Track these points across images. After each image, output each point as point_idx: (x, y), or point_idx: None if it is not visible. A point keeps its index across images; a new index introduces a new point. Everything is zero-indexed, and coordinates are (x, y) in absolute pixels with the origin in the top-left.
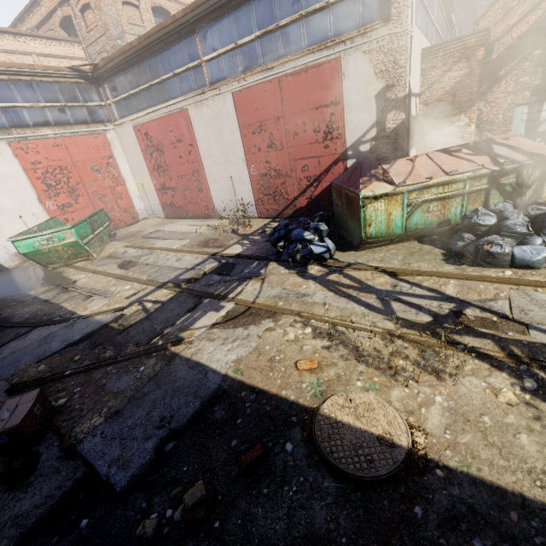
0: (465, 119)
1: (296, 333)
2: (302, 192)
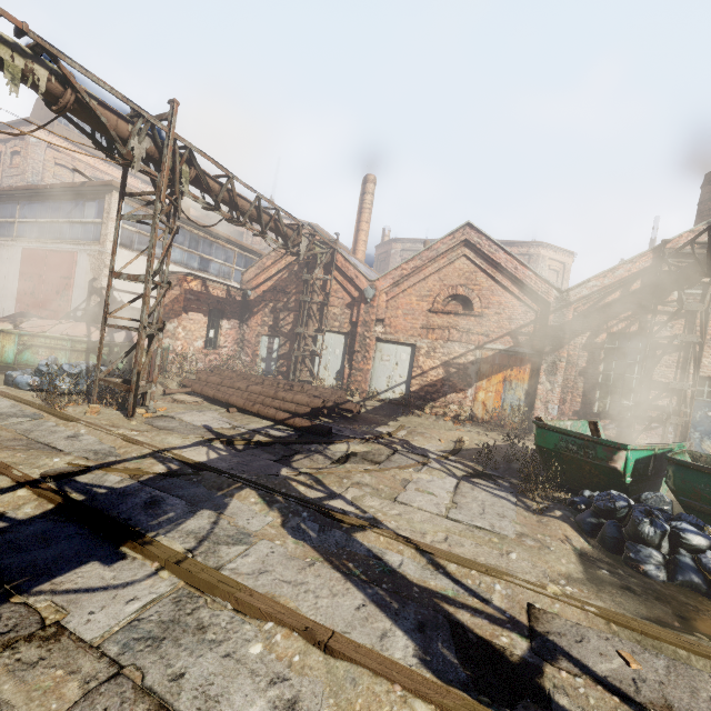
0: (177, 322)
1: None
2: None
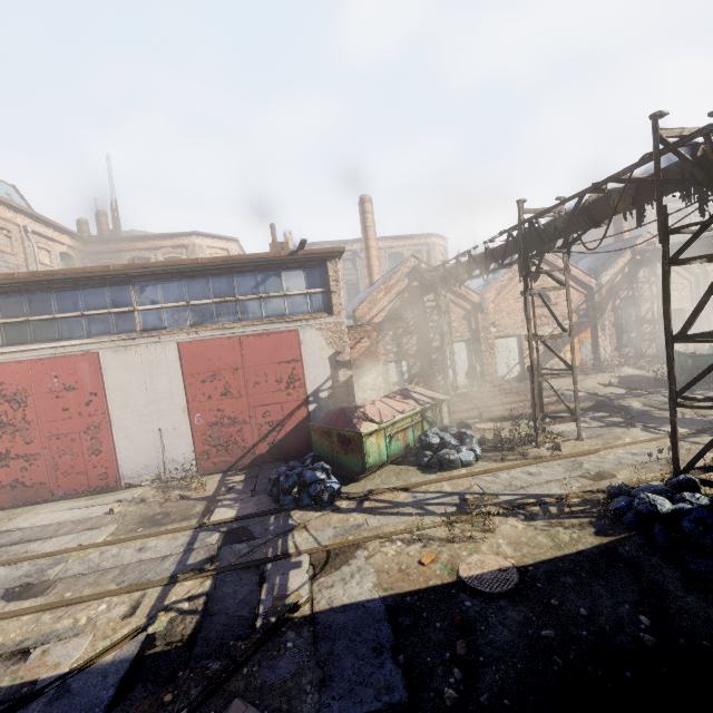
0: (375, 372)
1: (392, 549)
2: (263, 437)
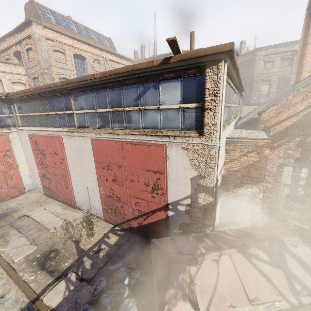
0: (256, 188)
1: None
2: (135, 217)
